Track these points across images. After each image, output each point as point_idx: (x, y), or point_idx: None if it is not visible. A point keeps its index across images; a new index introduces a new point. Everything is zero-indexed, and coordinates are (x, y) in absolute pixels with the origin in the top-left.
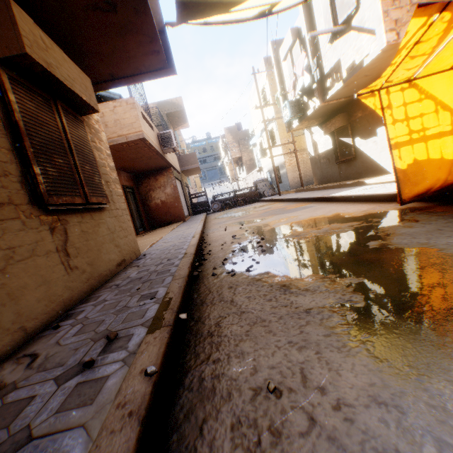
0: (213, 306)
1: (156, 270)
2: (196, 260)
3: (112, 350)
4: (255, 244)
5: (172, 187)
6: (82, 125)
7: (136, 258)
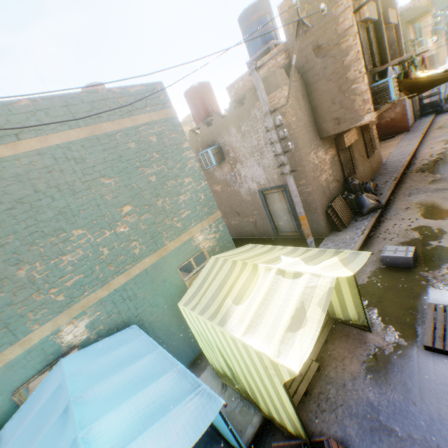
0: (406, 179)
1: (391, 171)
2: (405, 167)
3: (387, 183)
4: (434, 161)
5: (400, 107)
6: (371, 128)
7: (381, 165)
